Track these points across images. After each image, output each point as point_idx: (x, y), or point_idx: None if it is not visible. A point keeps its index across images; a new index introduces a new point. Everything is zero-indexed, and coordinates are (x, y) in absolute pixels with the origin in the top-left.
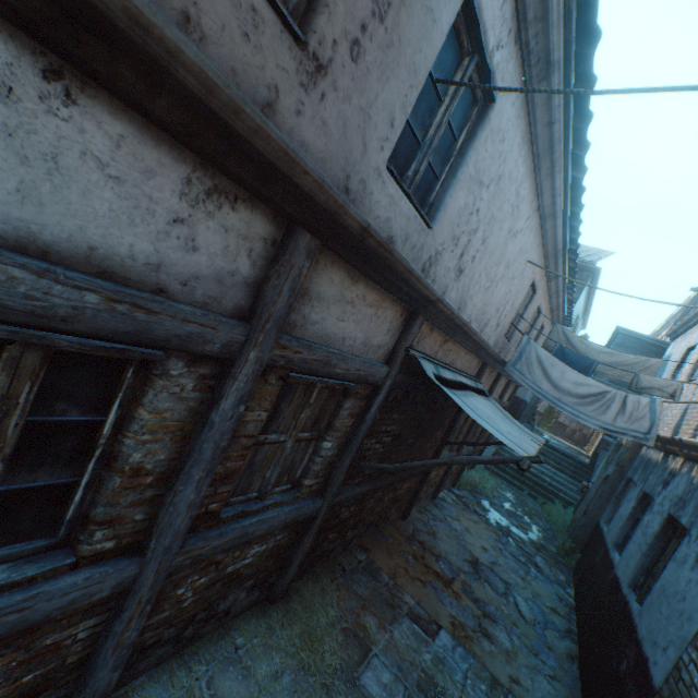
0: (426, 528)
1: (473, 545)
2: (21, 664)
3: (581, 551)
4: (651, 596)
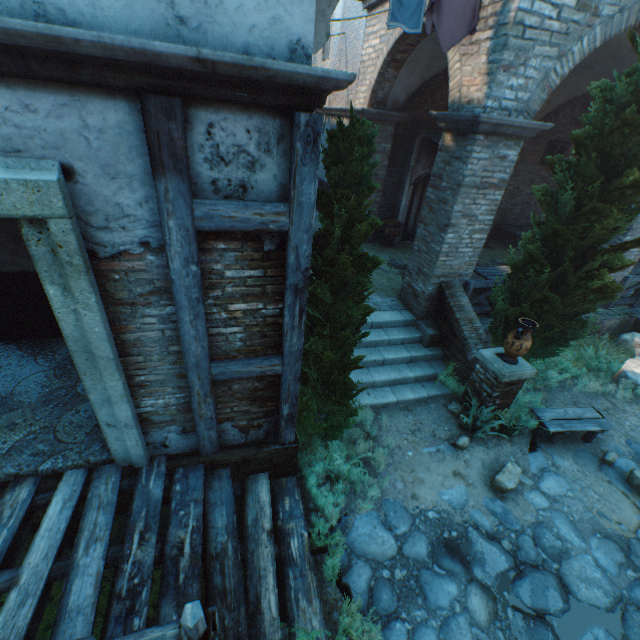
0: None
1: None
2: None
3: None
4: None
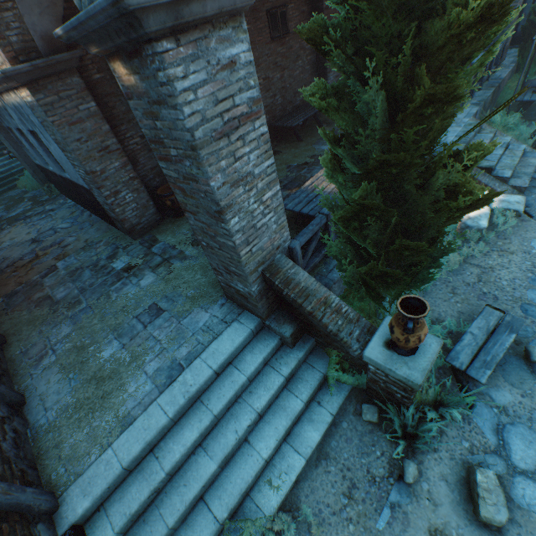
0: None
1: (25, 238)
2: None
3: (52, 183)
4: (64, 168)
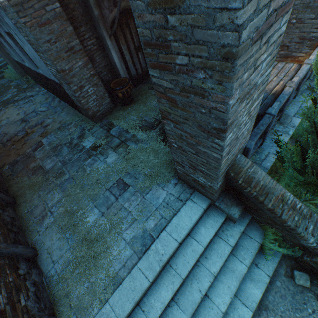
0: (2, 136)
1: (16, 118)
2: (1, 275)
3: (28, 75)
4: (37, 65)
